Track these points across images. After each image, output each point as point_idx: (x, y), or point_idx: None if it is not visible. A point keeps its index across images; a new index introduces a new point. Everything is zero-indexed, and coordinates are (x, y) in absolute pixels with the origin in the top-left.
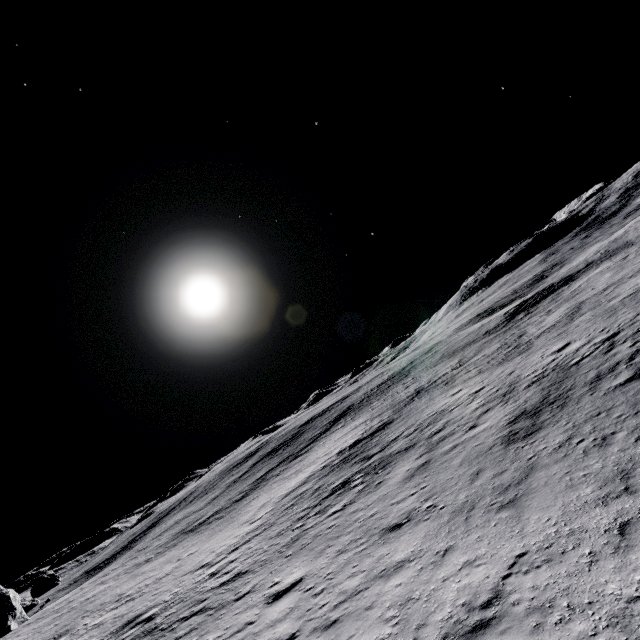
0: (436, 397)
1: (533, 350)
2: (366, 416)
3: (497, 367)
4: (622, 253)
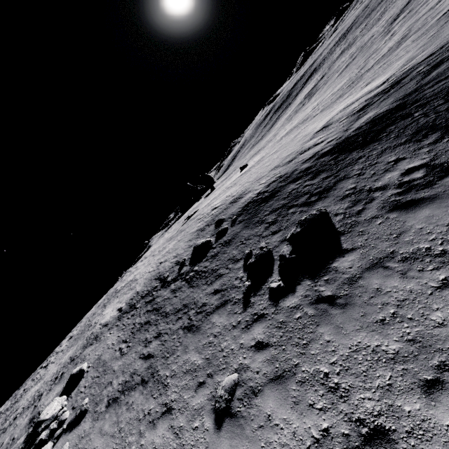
0: (342, 57)
1: (380, 21)
2: (318, 74)
3: (366, 34)
4: None
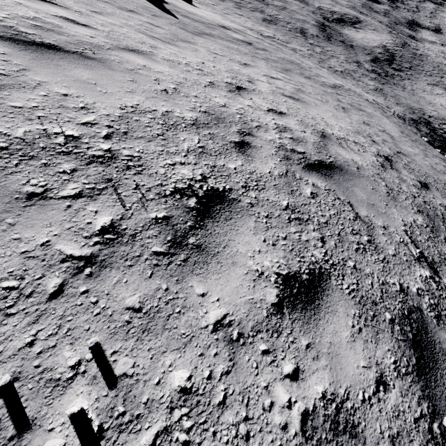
0: None
1: (269, 7)
2: None
3: (256, 1)
4: (304, 5)
